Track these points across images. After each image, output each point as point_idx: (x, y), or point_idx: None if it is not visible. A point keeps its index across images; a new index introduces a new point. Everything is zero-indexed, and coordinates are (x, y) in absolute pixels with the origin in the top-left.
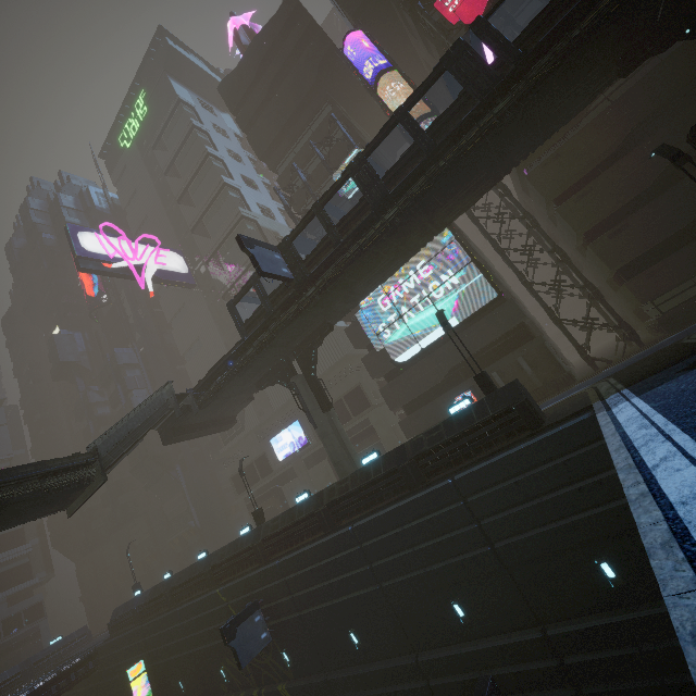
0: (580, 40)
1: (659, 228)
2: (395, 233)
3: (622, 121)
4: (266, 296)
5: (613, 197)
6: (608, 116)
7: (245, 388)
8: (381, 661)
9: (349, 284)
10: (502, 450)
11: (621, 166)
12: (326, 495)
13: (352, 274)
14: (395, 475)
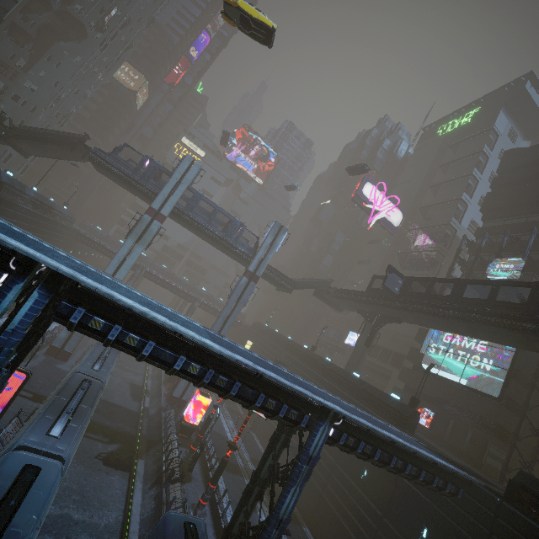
0: None
1: None
2: (448, 320)
3: None
4: (386, 288)
5: None
6: None
7: (353, 306)
8: None
9: (417, 316)
10: (382, 417)
11: None
12: (333, 366)
13: (420, 315)
14: (353, 385)
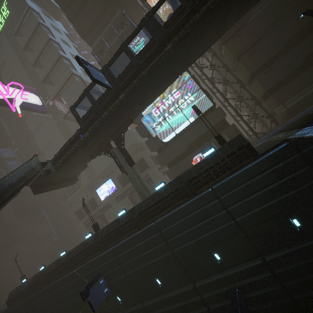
0: None
1: (286, 69)
2: (169, 60)
3: (269, 17)
4: (95, 101)
5: (266, 54)
6: (262, 15)
7: (83, 159)
8: (174, 291)
9: (143, 93)
10: (238, 169)
11: (269, 39)
12: (137, 208)
13: (145, 86)
14: (177, 192)
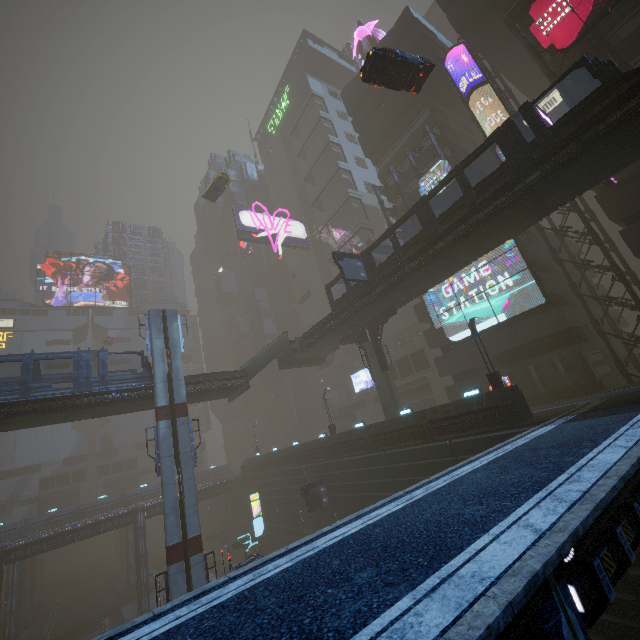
0: (606, 132)
1: None
2: (443, 257)
3: None
4: (350, 287)
5: None
6: None
7: (332, 342)
8: None
9: (408, 286)
10: (487, 432)
11: None
12: (372, 428)
13: (410, 281)
14: (416, 428)
